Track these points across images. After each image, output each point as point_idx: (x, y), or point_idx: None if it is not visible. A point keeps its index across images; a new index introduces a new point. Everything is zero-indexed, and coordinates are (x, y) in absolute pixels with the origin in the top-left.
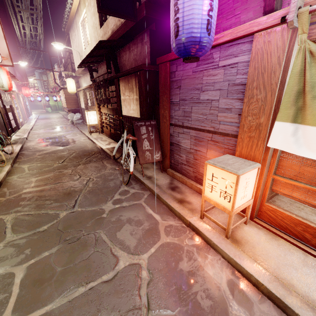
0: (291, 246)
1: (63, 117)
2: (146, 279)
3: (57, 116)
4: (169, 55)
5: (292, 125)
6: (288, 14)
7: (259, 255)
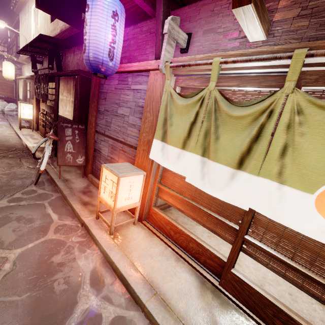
0: (159, 242)
1: None
2: (7, 270)
3: None
4: None
5: (161, 143)
6: (159, 64)
7: (130, 248)
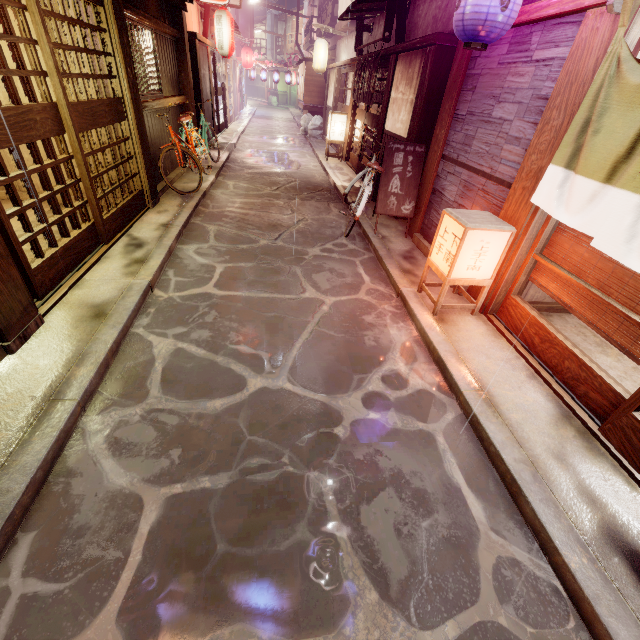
0: (508, 347)
1: (293, 120)
2: (325, 311)
3: (283, 117)
4: None
5: (563, 171)
6: None
7: (458, 337)
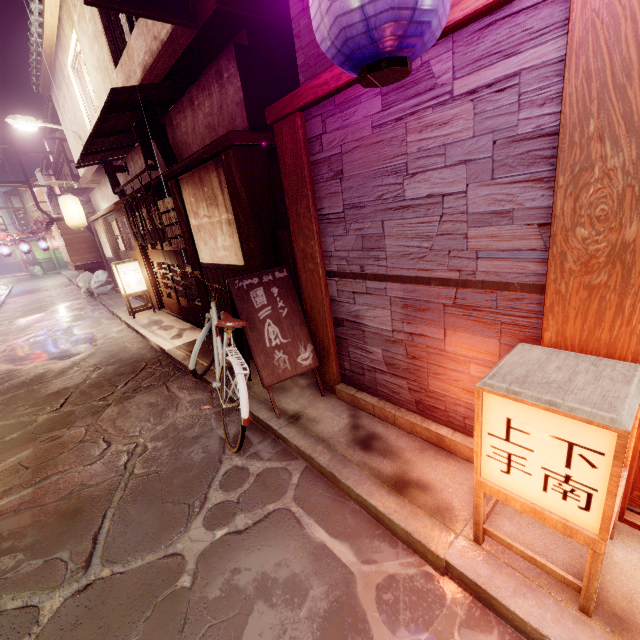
0: None
1: (70, 282)
2: None
3: (55, 283)
4: (297, 93)
5: None
6: None
7: None
